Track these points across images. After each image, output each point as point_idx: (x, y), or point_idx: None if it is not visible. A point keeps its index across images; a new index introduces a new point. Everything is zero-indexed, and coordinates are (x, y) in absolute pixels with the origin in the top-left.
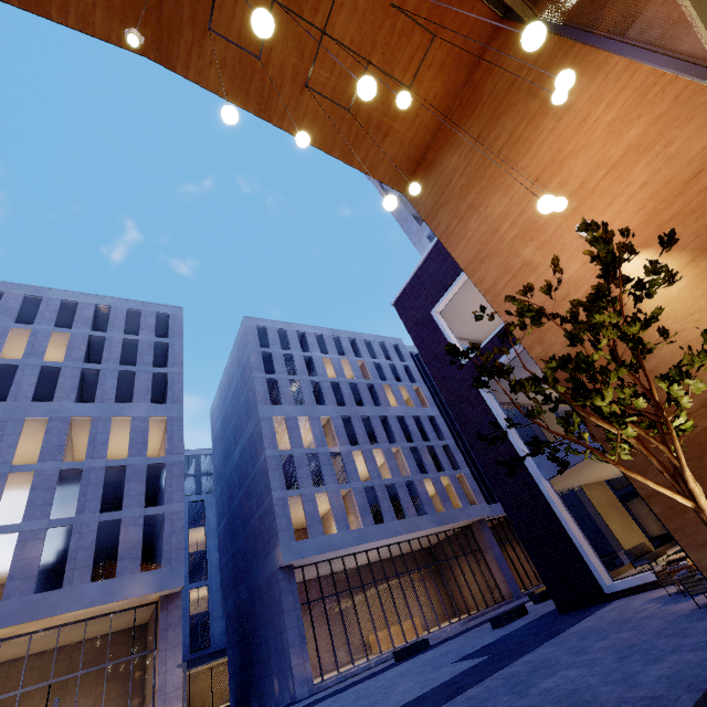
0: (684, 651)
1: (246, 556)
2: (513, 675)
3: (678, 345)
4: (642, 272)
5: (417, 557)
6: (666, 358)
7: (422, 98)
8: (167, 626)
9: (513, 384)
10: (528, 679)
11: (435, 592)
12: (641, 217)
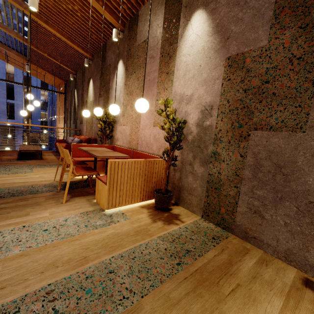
0: None
1: (52, 118)
2: None
3: None
4: None
5: None
6: None
7: (44, 86)
8: (18, 134)
9: None
10: None
11: None
12: None
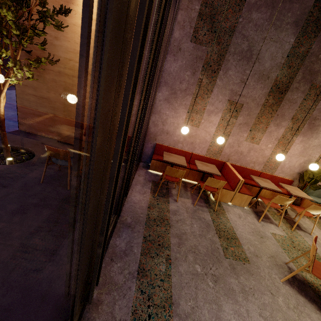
0: (13, 120)
1: None
2: None
3: (71, 47)
4: None
5: None
6: (64, 47)
7: None
8: None
9: None
10: None
11: None
12: None
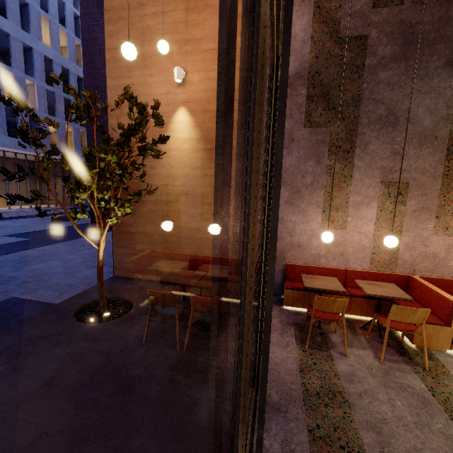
0: (107, 266)
1: None
2: (27, 256)
3: (167, 172)
4: (182, 126)
5: (23, 164)
6: (160, 174)
7: None
8: None
9: (51, 149)
10: (32, 261)
11: (30, 188)
12: (203, 96)
